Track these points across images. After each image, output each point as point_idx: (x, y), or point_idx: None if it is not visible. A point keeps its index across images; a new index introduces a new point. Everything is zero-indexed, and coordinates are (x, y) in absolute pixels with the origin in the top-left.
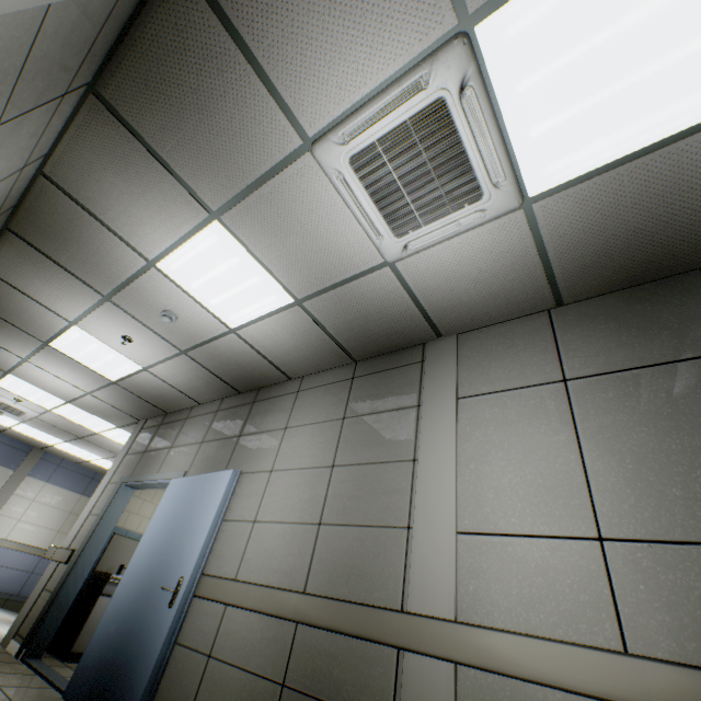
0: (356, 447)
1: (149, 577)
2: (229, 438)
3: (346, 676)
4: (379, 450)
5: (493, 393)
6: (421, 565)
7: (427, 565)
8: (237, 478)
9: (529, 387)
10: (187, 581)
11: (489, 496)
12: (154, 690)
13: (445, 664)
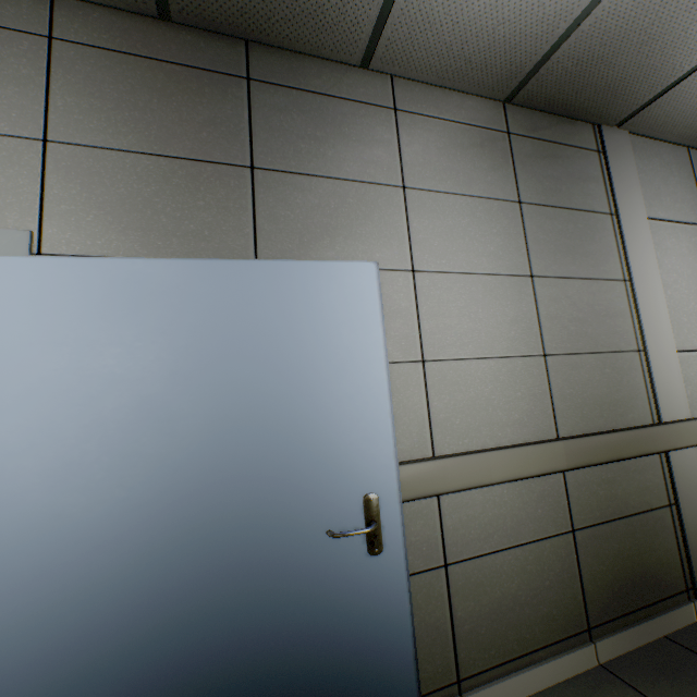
0: (556, 253)
1: (192, 538)
2: (207, 164)
3: (628, 490)
4: (586, 263)
5: (668, 222)
6: (662, 383)
7: (666, 382)
8: (379, 281)
9: (689, 224)
10: (395, 496)
11: (684, 320)
12: (418, 671)
13: (693, 448)
